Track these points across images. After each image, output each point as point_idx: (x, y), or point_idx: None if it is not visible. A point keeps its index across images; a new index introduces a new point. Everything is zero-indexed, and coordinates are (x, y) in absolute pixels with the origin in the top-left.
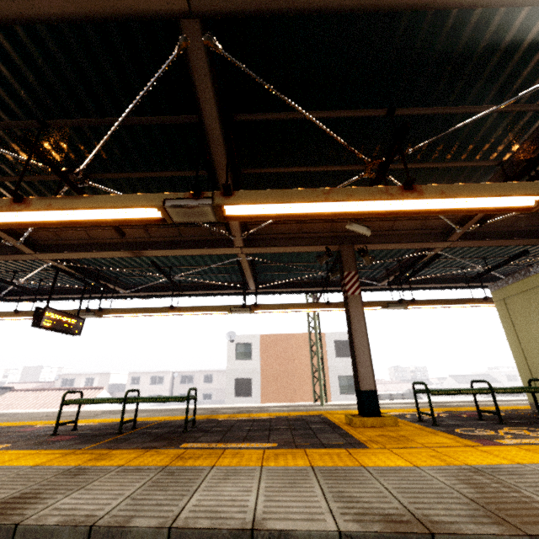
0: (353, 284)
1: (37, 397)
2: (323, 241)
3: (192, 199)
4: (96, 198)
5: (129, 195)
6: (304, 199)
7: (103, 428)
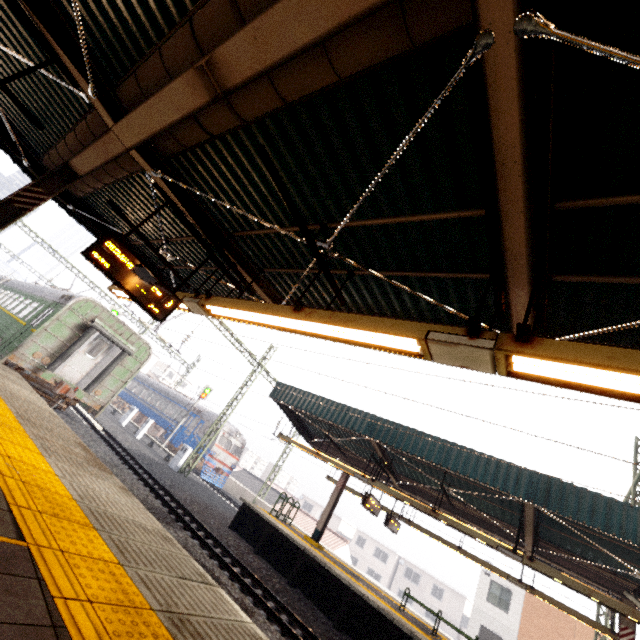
0: (627, 639)
1: (302, 519)
2: (606, 582)
3: (511, 552)
4: (466, 527)
5: (480, 533)
6: (575, 587)
7: (415, 620)
